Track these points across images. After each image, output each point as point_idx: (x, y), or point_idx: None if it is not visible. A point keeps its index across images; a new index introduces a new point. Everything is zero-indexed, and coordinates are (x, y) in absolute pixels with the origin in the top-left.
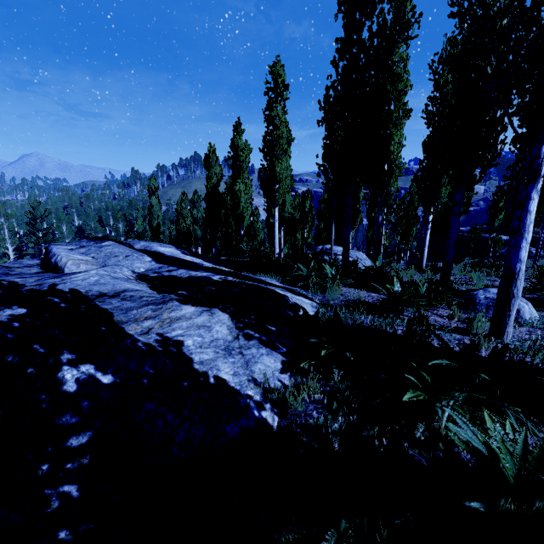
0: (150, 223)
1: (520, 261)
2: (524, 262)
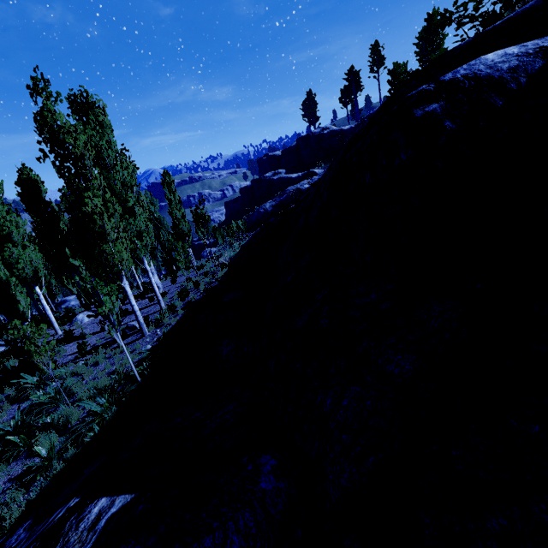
0: None
1: (49, 315)
2: (51, 314)
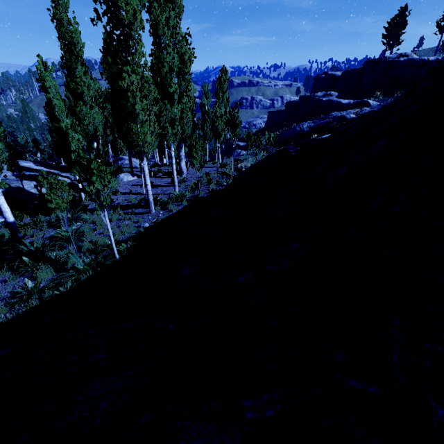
0: (30, 136)
1: None
2: None
